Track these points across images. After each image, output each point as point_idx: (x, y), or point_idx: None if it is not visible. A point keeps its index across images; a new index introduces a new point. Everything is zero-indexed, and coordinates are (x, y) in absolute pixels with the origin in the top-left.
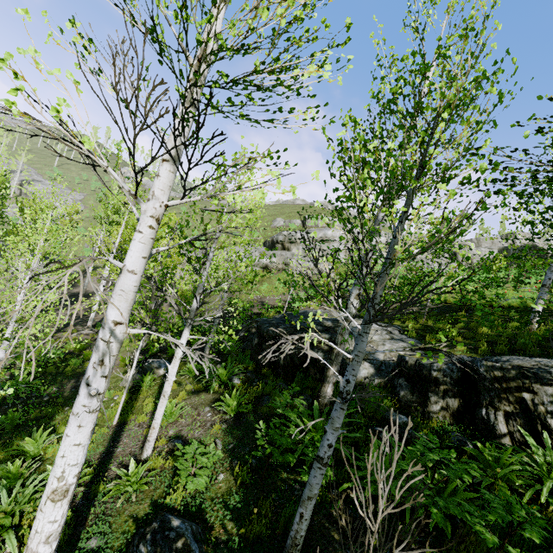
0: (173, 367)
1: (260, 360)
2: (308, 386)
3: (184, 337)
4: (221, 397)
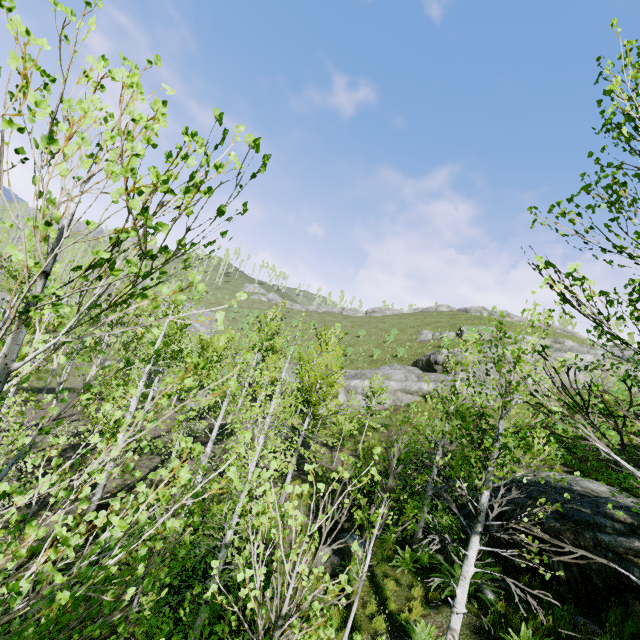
0: (462, 592)
1: (510, 560)
2: (635, 633)
3: (474, 548)
4: (509, 637)
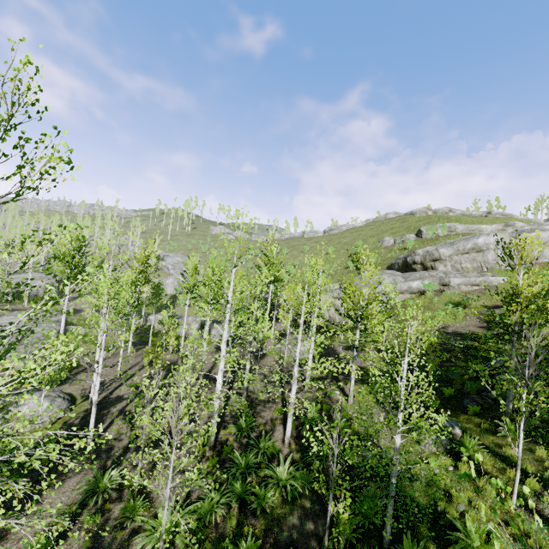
0: None
1: None
2: None
3: None
4: None
